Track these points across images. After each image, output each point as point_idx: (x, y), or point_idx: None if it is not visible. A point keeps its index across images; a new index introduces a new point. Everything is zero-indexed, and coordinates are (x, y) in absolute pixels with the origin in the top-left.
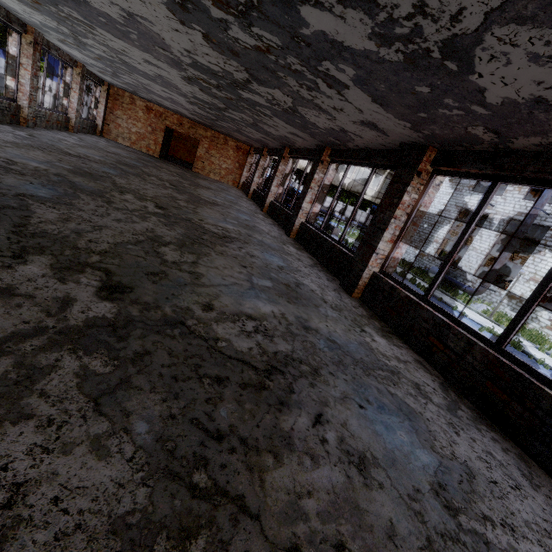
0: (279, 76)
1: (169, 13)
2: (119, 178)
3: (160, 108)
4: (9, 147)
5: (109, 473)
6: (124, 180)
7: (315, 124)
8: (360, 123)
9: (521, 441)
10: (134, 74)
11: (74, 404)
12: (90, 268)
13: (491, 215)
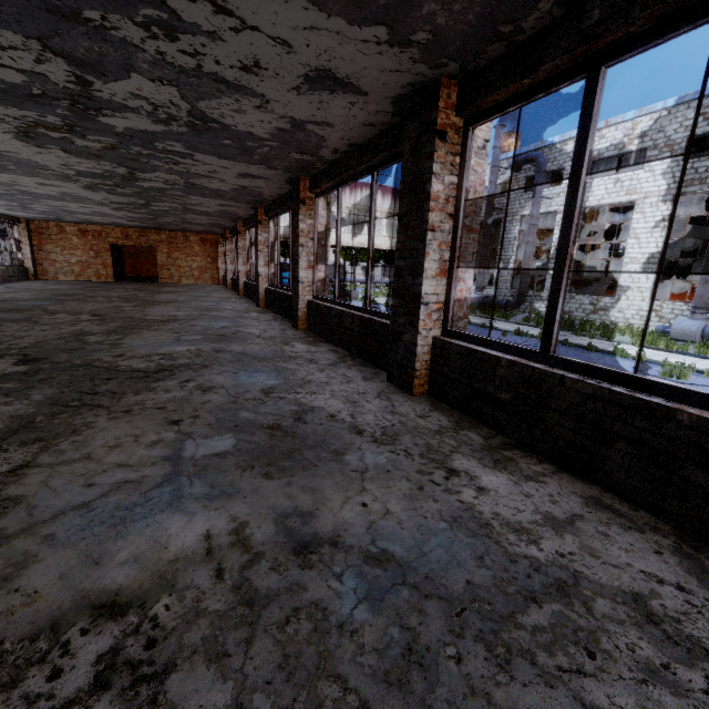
0: (145, 162)
1: (23, 143)
2: (52, 306)
3: (97, 226)
4: None
5: (12, 408)
6: (59, 306)
7: (221, 190)
8: (242, 177)
9: (380, 364)
10: (42, 200)
11: None
12: (9, 356)
13: (503, 219)
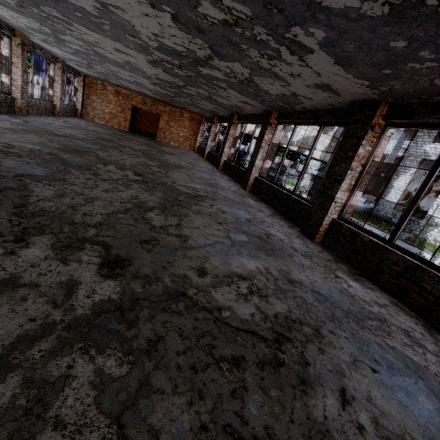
0: (242, 48)
1: None
2: (100, 151)
3: (127, 91)
4: (8, 132)
5: None
6: (105, 153)
7: (267, 92)
8: (314, 86)
9: None
10: (106, 63)
11: (95, 431)
12: (89, 243)
13: (405, 157)
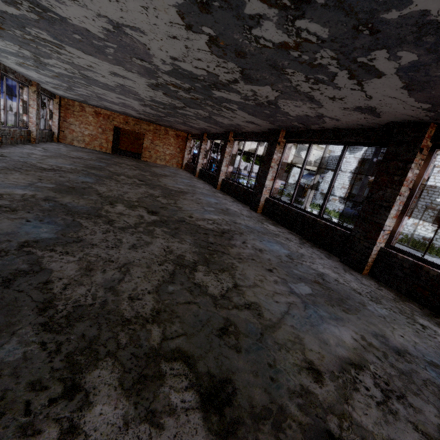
0: (285, 72)
1: (176, 17)
2: (98, 185)
3: (107, 111)
4: None
5: None
6: (104, 187)
7: (286, 113)
8: (353, 109)
9: None
10: (92, 86)
11: None
12: (164, 361)
13: None
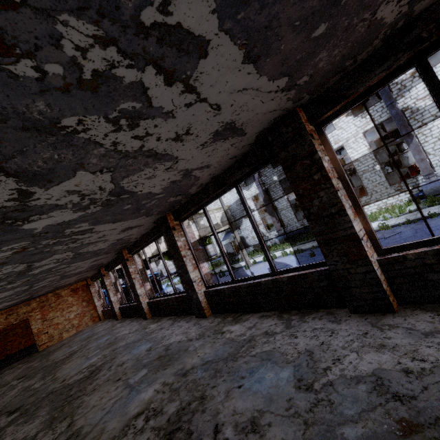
0: (69, 130)
1: None
2: None
3: None
4: None
5: None
6: None
7: (150, 194)
8: (212, 140)
9: None
10: None
11: None
12: None
13: (269, 188)
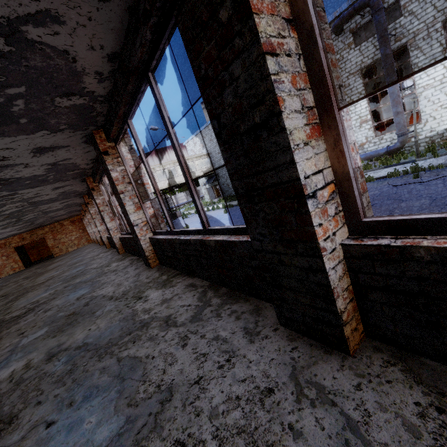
0: None
1: None
2: None
3: (1, 241)
4: None
5: None
6: None
7: (52, 198)
8: (55, 189)
9: None
10: None
11: None
12: None
13: None
